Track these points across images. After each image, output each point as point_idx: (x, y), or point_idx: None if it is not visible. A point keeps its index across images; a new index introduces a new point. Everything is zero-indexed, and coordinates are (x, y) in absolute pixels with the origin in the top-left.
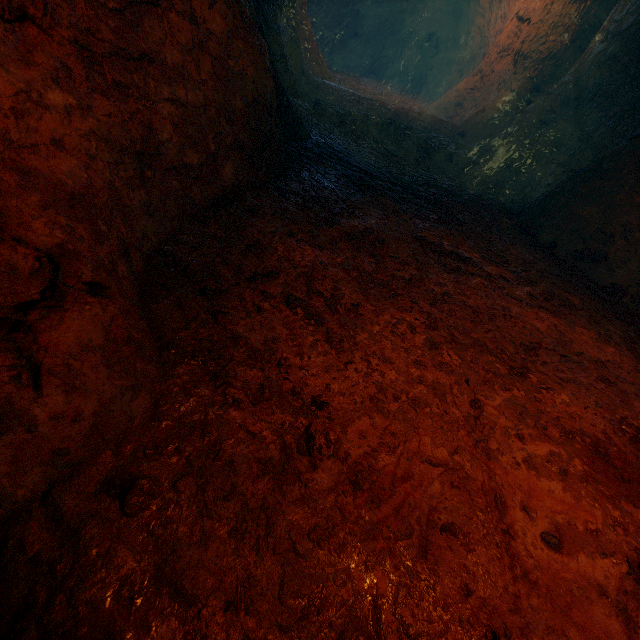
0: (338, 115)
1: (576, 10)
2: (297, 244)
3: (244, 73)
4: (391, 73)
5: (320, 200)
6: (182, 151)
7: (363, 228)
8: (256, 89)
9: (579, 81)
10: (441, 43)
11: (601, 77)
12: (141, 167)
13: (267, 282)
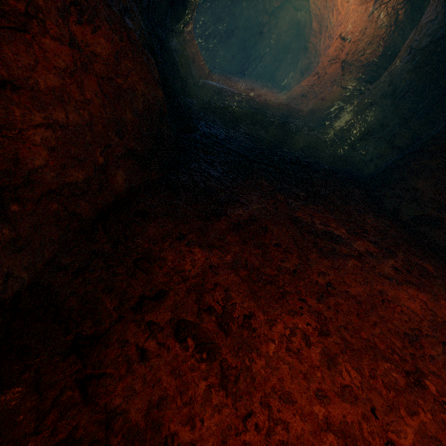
0: (219, 108)
1: (384, 33)
2: (187, 248)
3: (133, 88)
4: (254, 74)
5: (208, 191)
6: (63, 172)
7: (247, 215)
8: (146, 100)
9: (393, 82)
10: (287, 54)
11: (411, 79)
12: (2, 204)
13: (155, 307)
